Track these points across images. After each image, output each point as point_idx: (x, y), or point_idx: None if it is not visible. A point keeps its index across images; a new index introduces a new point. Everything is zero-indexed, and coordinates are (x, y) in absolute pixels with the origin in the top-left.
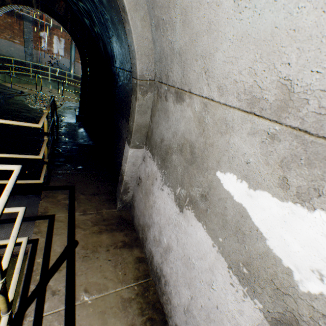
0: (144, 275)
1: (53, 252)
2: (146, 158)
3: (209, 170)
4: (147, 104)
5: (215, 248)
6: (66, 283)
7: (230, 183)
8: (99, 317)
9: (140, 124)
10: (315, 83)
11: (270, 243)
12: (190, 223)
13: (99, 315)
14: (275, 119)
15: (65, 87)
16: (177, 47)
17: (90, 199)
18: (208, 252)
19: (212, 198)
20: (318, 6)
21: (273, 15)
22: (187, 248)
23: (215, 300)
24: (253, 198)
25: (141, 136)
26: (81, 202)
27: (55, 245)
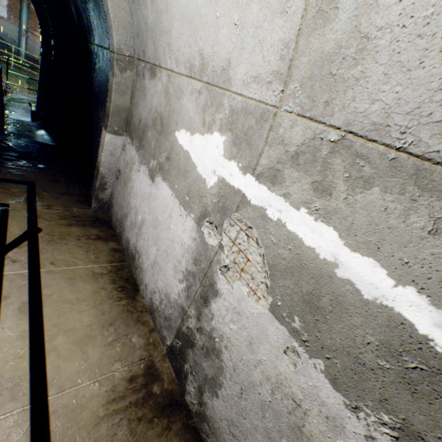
0: (120, 260)
1: (10, 233)
2: (126, 146)
3: (172, 134)
4: (127, 84)
5: (173, 196)
6: (29, 257)
7: (182, 137)
8: (68, 281)
9: (119, 106)
10: (210, 51)
11: (198, 169)
12: (159, 187)
13: (67, 279)
14: (200, 79)
15: (11, 70)
16: (150, 22)
17: (57, 197)
18: (169, 203)
19: (173, 156)
20: (205, 4)
21: (192, 5)
22: (156, 211)
23: (171, 237)
24: (192, 142)
25: (120, 120)
26: (45, 199)
27: (13, 228)
